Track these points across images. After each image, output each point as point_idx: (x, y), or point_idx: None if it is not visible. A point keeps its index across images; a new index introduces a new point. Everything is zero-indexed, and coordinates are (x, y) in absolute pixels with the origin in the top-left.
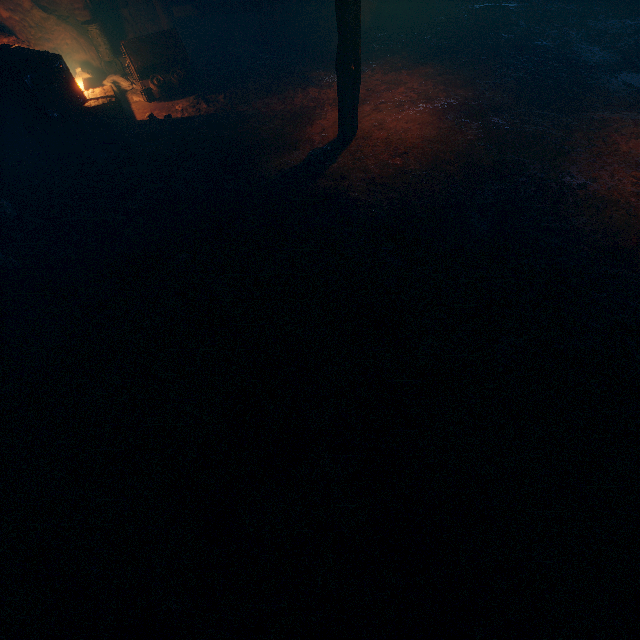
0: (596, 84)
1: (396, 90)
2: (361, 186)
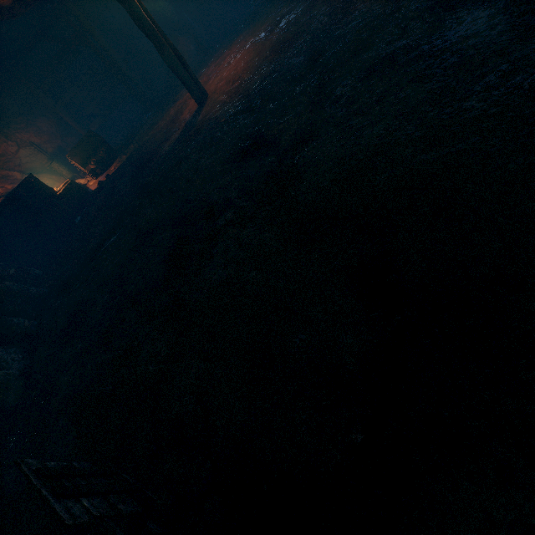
0: None
1: (224, 61)
2: (217, 110)
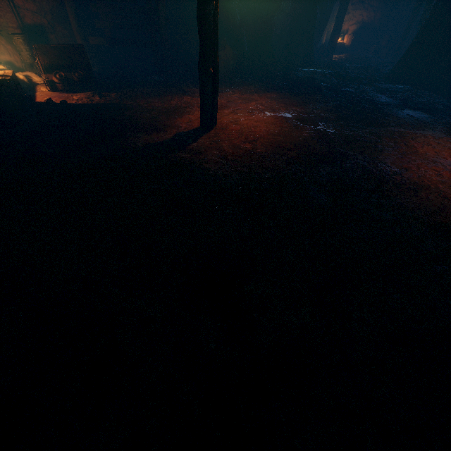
0: (389, 112)
1: (249, 103)
2: (214, 159)
